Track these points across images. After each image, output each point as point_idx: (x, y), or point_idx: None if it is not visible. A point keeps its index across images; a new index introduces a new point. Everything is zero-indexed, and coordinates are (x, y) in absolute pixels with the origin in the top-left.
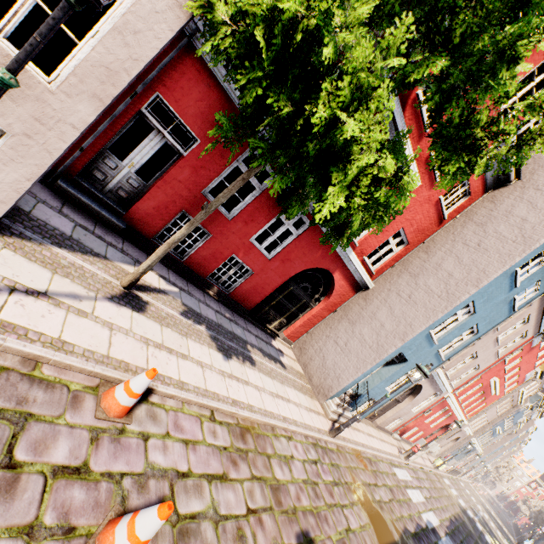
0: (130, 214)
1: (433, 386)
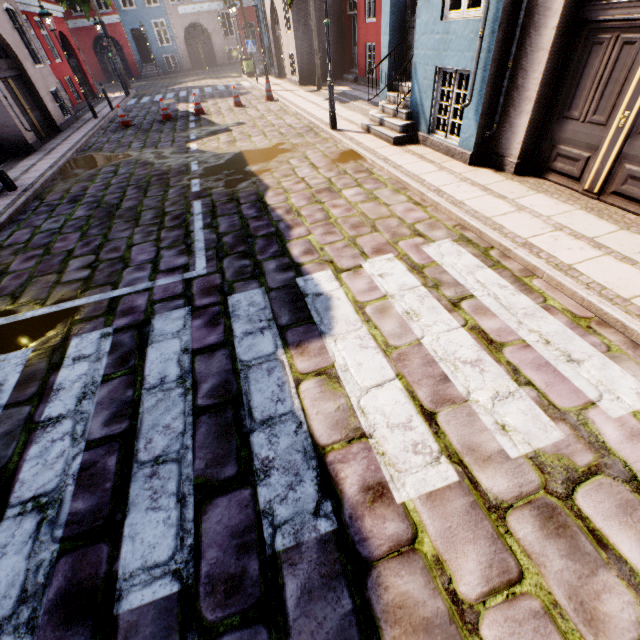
0: (358, 70)
1: None
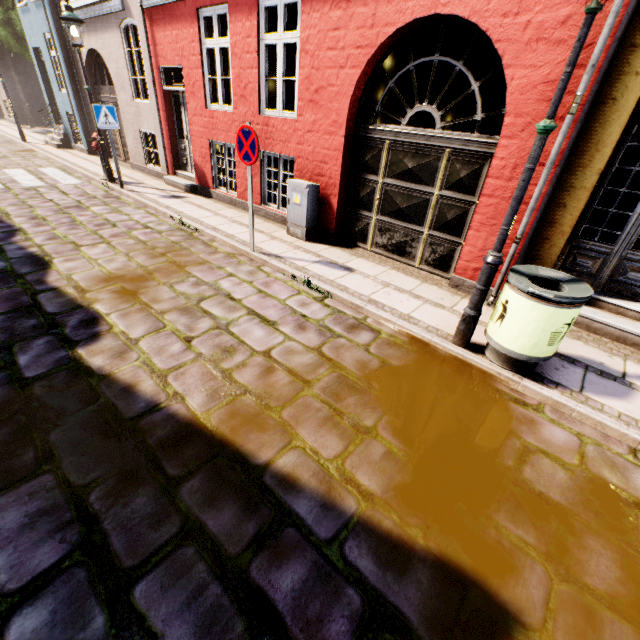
0: None
1: (103, 27)
